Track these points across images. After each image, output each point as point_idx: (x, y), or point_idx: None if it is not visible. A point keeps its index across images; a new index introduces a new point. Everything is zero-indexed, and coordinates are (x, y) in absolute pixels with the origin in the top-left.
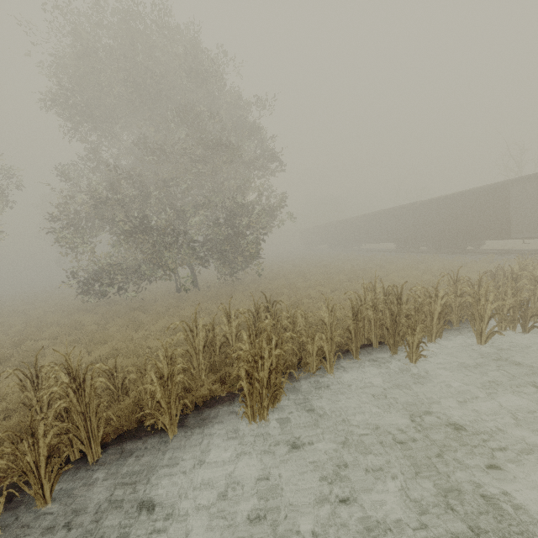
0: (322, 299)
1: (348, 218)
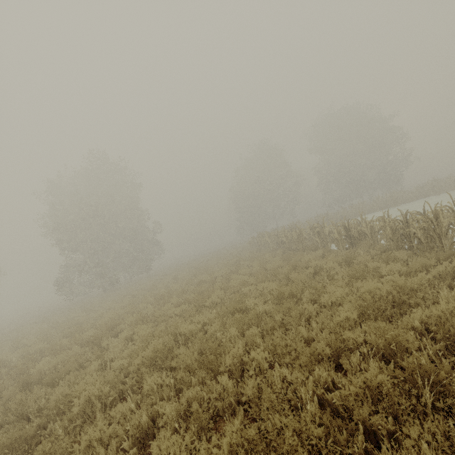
0: None
1: None
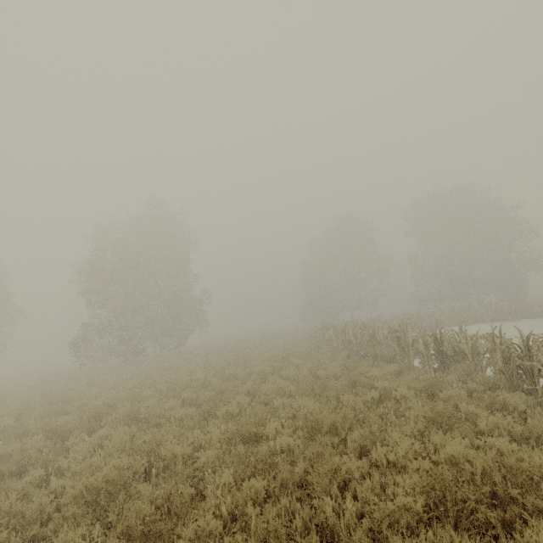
0: None
1: None
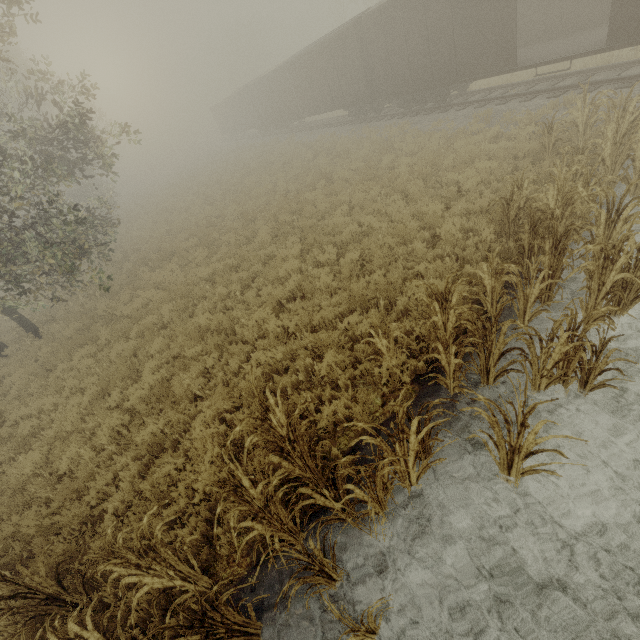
0: (221, 333)
1: (266, 74)
